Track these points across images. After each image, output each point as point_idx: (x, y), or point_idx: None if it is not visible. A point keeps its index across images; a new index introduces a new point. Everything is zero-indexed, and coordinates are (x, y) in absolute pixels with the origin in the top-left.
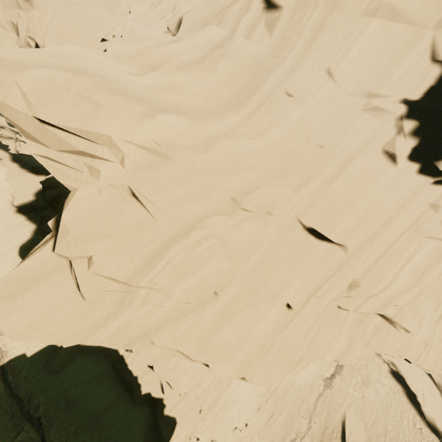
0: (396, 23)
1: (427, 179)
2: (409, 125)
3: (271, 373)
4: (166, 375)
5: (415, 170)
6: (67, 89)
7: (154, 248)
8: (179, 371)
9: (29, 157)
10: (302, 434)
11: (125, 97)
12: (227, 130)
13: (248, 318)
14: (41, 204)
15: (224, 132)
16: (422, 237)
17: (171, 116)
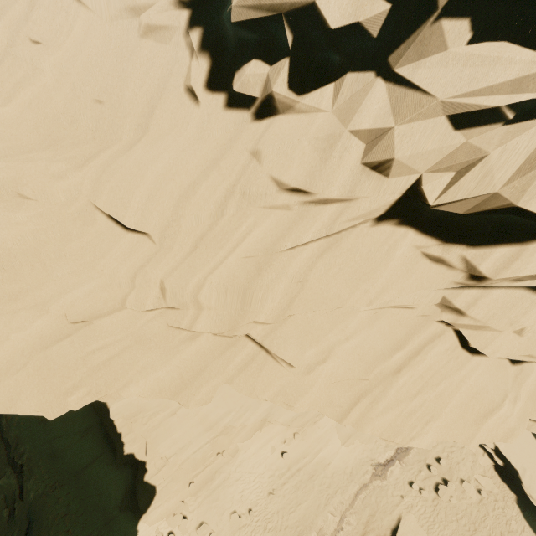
0: None
1: (241, 113)
2: (195, 37)
3: (18, 399)
4: (146, 434)
5: (221, 104)
6: None
7: None
8: (164, 431)
9: None
10: (326, 535)
11: None
12: None
13: None
14: None
15: None
16: (260, 208)
17: None
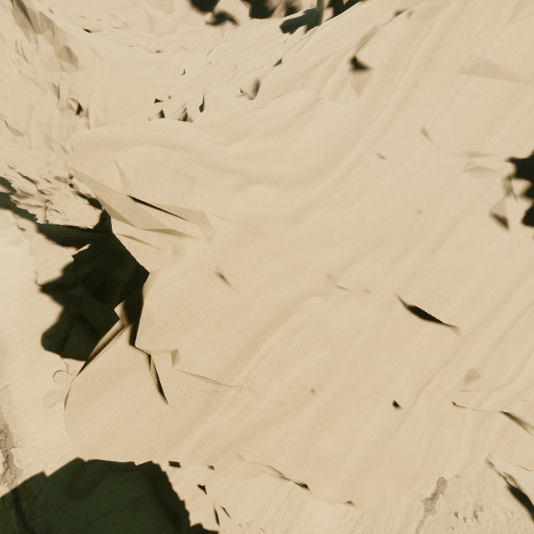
0: (496, 80)
1: None
2: (520, 185)
3: (384, 494)
4: (221, 498)
5: (531, 235)
6: (164, 165)
7: (248, 338)
8: (238, 492)
9: (57, 227)
10: None
11: (218, 170)
12: (318, 198)
13: (351, 421)
14: (68, 281)
15: (315, 201)
16: None
17: (262, 187)
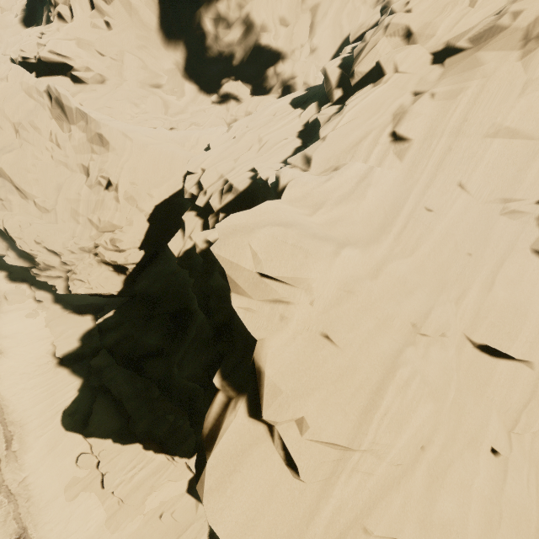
0: (515, 140)
1: None
2: None
3: None
4: None
5: None
6: (285, 242)
7: (366, 397)
8: None
9: (73, 295)
10: None
11: (319, 240)
12: (388, 252)
13: (460, 475)
14: (87, 350)
15: (386, 256)
16: None
17: (349, 249)
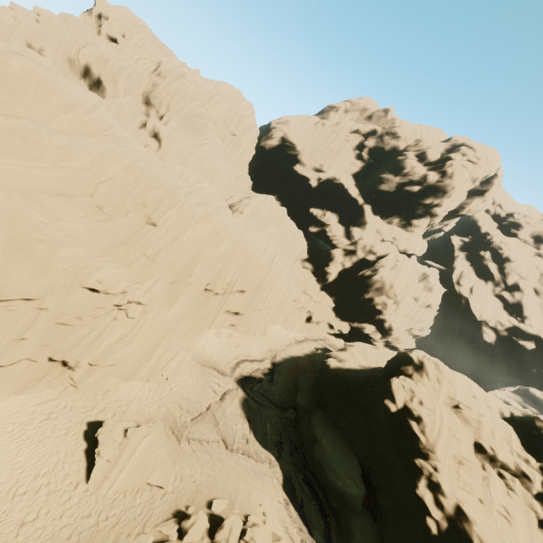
0: None
1: None
2: None
3: None
4: None
5: None
6: None
7: None
8: None
9: None
10: None
11: None
12: None
13: None
14: None
15: None
16: None
17: None
